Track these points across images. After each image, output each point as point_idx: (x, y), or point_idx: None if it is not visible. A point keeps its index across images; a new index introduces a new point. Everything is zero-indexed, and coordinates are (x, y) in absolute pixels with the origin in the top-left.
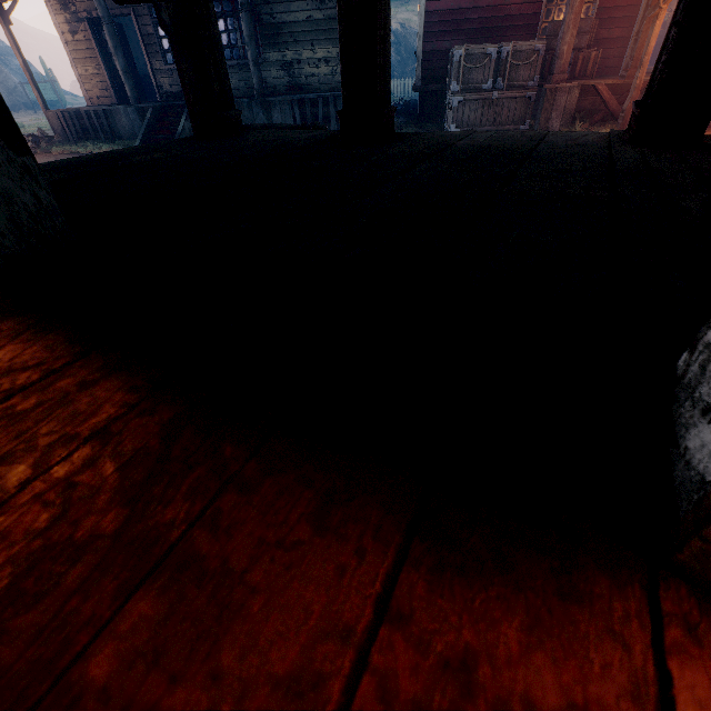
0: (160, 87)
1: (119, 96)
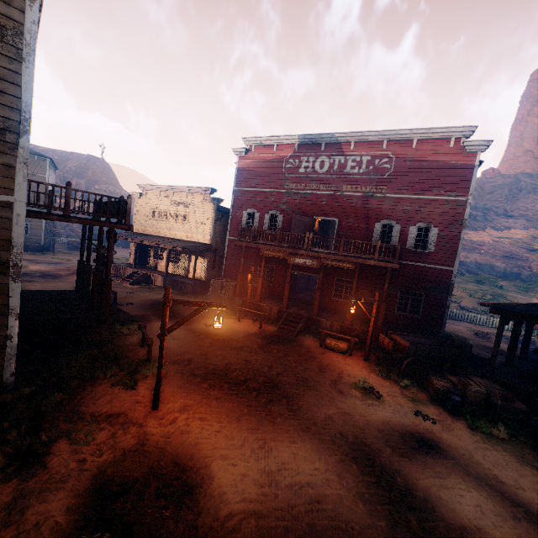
0: (150, 264)
1: (138, 263)
